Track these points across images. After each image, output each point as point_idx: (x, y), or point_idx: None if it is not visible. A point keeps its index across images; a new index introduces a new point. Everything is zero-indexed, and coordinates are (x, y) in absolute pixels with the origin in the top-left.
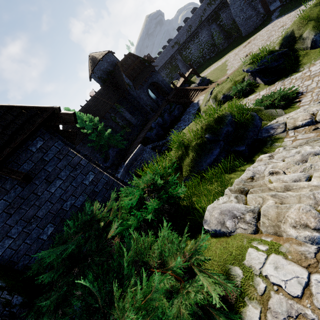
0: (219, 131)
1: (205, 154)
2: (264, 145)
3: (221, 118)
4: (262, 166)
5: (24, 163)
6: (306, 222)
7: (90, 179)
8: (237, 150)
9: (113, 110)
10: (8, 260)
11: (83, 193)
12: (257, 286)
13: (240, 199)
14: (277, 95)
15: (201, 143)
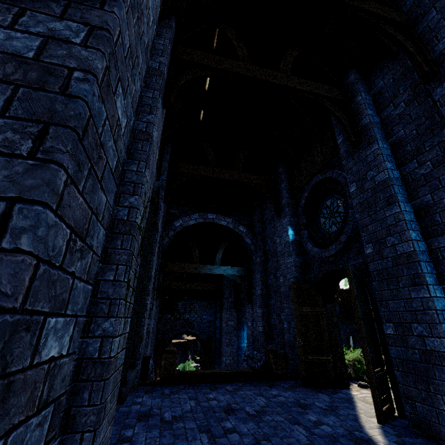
0: None
1: None
2: None
3: None
4: None
5: None
6: None
7: None
8: None
9: None
10: None
11: None
12: None
13: None
14: None
15: None
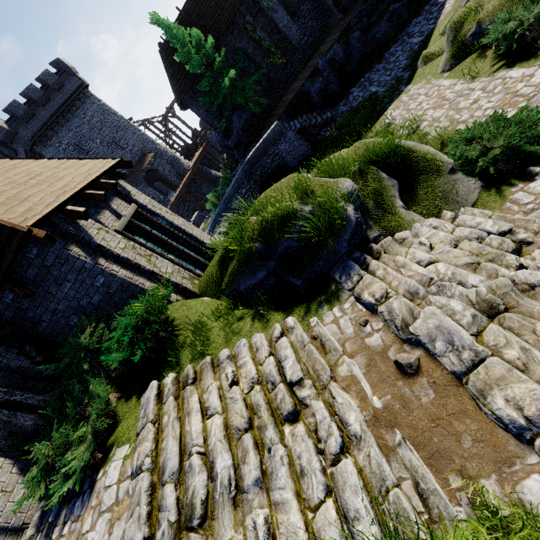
0: (276, 243)
1: (247, 272)
2: (320, 295)
3: (289, 219)
4: (245, 351)
5: (28, 268)
6: (139, 458)
7: (101, 282)
8: (291, 281)
9: (251, 3)
10: (50, 334)
11: (97, 294)
12: (107, 466)
13: (168, 394)
14: (503, 138)
15: (247, 254)
